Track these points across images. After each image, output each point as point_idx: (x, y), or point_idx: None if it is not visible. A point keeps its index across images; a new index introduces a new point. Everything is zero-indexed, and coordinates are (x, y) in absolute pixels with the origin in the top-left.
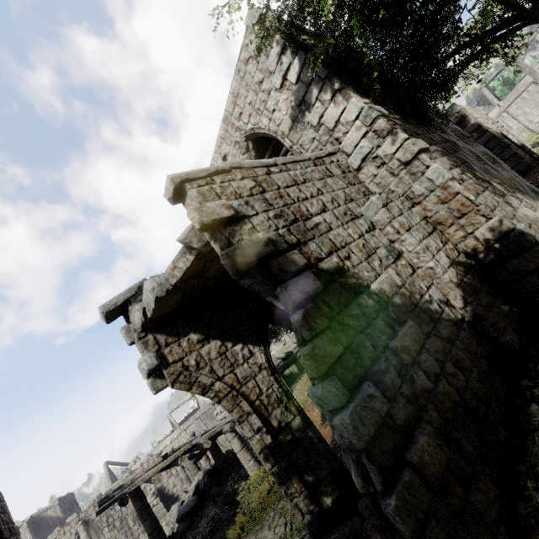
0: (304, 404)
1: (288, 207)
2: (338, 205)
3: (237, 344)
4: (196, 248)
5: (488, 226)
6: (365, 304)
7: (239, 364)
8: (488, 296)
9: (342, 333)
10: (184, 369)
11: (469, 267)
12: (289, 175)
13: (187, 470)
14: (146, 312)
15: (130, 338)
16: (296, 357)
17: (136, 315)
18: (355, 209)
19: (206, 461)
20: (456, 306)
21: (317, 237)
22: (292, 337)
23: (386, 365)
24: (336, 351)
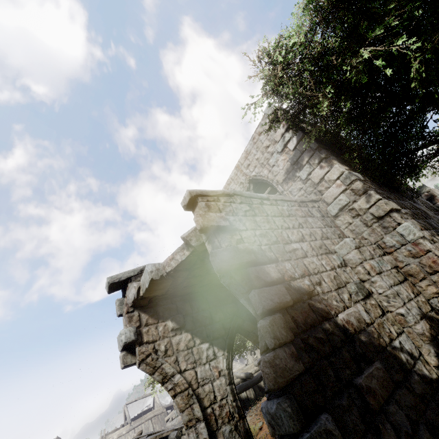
0: (254, 436)
1: (272, 231)
2: (315, 239)
3: (205, 343)
4: (193, 246)
5: None
6: (331, 330)
7: (202, 363)
8: None
9: (305, 352)
10: (154, 351)
11: None
12: (277, 208)
13: None
14: (140, 291)
15: (121, 310)
16: (255, 381)
17: (131, 291)
18: (330, 245)
19: None
20: (430, 363)
21: (293, 259)
22: (255, 359)
23: (349, 402)
24: (297, 368)
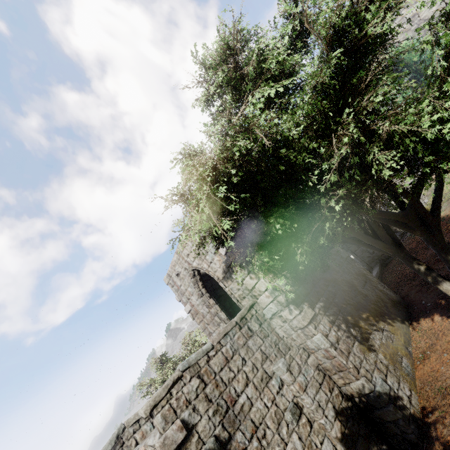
0: None
1: (222, 396)
2: (257, 371)
3: None
4: None
5: (357, 384)
6: None
7: None
8: (364, 440)
9: None
10: None
11: (350, 410)
12: (222, 354)
13: None
14: None
15: None
16: None
17: None
18: (269, 368)
19: None
20: None
21: (243, 422)
22: None
23: None
24: None
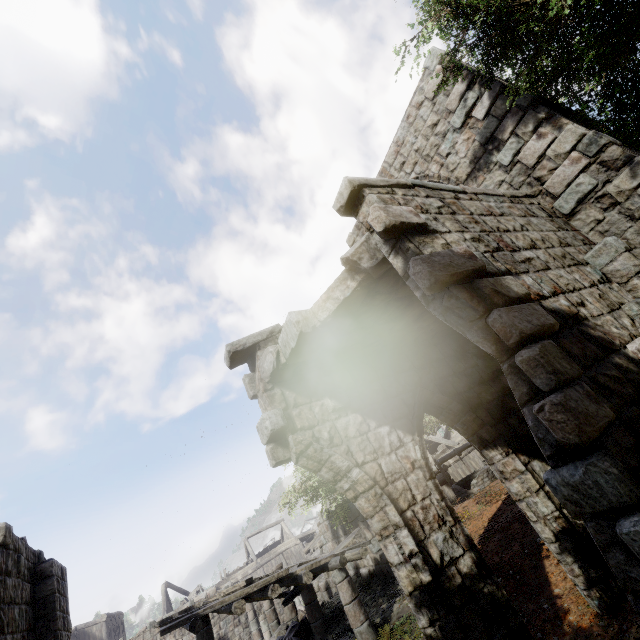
0: None
1: (487, 234)
2: (552, 246)
3: (383, 426)
4: (363, 271)
5: None
6: (625, 367)
7: (385, 452)
8: None
9: (600, 396)
10: (314, 440)
11: None
12: (482, 205)
13: (261, 620)
14: (280, 357)
15: (254, 390)
16: None
17: (267, 359)
18: (576, 255)
19: (292, 611)
20: None
21: (532, 272)
22: None
23: None
24: (603, 413)
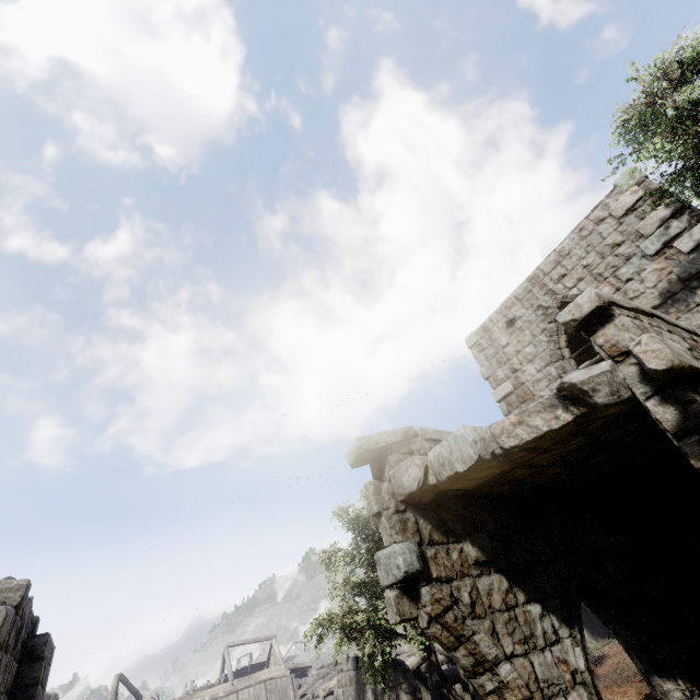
0: None
1: None
2: None
3: (533, 603)
4: (587, 405)
5: None
6: None
7: (538, 645)
8: None
9: None
10: (453, 602)
11: None
12: None
13: None
14: (428, 474)
15: (378, 504)
16: None
17: (409, 471)
18: None
19: None
20: None
21: None
22: None
23: None
24: None
